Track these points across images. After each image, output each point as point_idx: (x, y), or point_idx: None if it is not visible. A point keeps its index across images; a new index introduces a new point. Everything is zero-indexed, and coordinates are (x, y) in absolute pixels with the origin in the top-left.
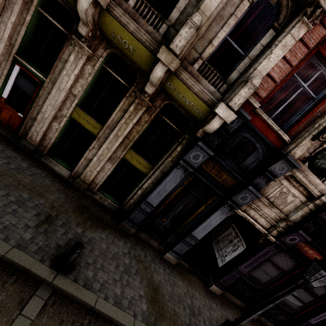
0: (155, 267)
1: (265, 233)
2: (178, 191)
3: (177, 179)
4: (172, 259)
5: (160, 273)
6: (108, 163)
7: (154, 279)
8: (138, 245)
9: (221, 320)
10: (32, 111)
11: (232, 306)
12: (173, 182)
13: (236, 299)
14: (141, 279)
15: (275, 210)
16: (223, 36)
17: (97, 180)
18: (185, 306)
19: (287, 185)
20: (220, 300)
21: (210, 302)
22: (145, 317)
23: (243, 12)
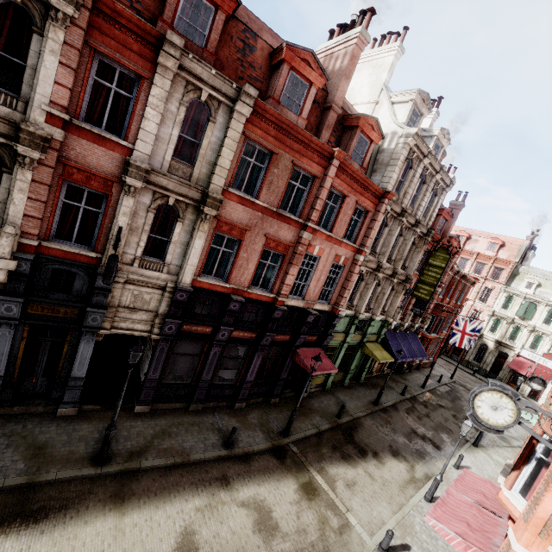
0: (42, 429)
1: (149, 335)
2: (24, 346)
3: (7, 337)
4: (69, 411)
5: (51, 431)
6: None
7: (38, 440)
8: (10, 422)
9: (145, 430)
10: None
11: (169, 412)
12: (6, 342)
13: (174, 404)
14: (16, 448)
15: (142, 313)
16: None
17: None
18: (89, 441)
19: (134, 288)
20: (151, 415)
21: (132, 423)
22: (23, 472)
23: None
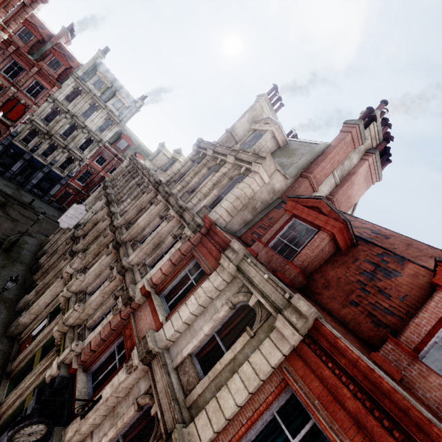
0: None
1: None
2: None
3: None
4: None
5: None
6: (19, 399)
7: None
8: None
9: None
10: (30, 344)
11: None
12: None
13: None
14: None
15: None
16: (98, 314)
17: (3, 416)
18: None
19: None
20: None
21: None
22: None
23: (109, 303)
